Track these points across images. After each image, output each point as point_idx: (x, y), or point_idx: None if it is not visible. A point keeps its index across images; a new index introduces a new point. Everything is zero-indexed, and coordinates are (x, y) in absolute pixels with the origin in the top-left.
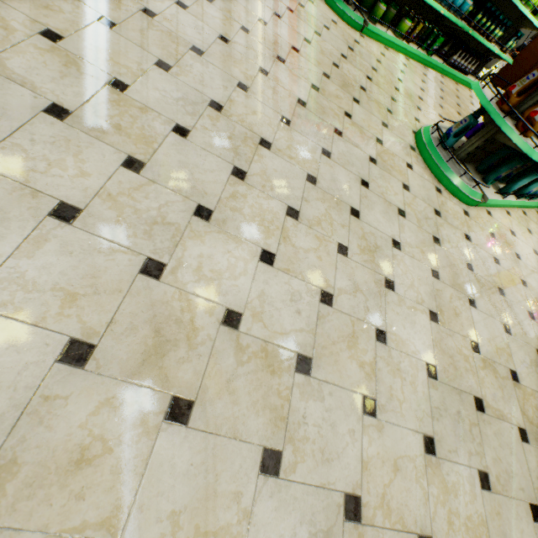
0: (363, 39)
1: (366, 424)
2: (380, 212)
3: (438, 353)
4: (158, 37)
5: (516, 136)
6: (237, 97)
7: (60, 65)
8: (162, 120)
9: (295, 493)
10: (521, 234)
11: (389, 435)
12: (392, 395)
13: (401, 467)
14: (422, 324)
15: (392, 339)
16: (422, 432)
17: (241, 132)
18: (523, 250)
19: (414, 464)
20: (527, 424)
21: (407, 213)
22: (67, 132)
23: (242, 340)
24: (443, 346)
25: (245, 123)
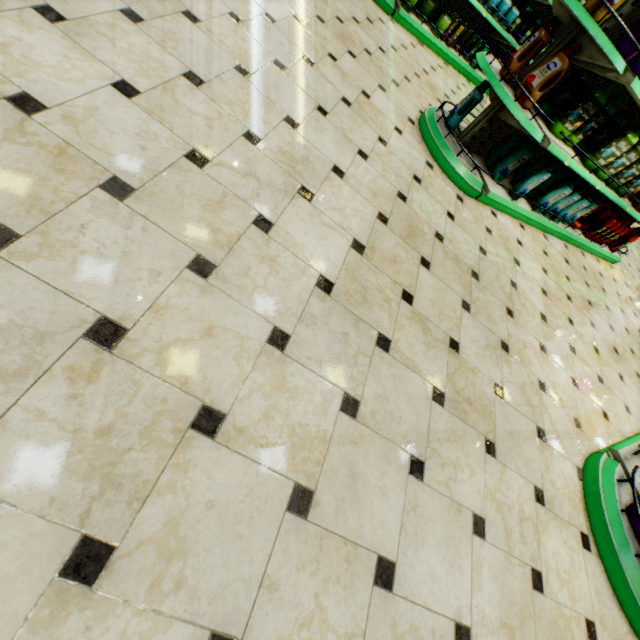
0: (393, 23)
1: (185, 277)
2: (331, 139)
3: (345, 276)
4: None
5: (511, 102)
6: None
7: None
8: None
9: (14, 278)
10: (532, 249)
11: (218, 302)
12: (248, 275)
13: (217, 336)
14: (336, 245)
15: (279, 234)
16: (274, 324)
17: None
18: (527, 262)
19: (243, 343)
20: (450, 391)
21: (371, 159)
22: None
23: (30, 126)
24: (357, 275)
25: None
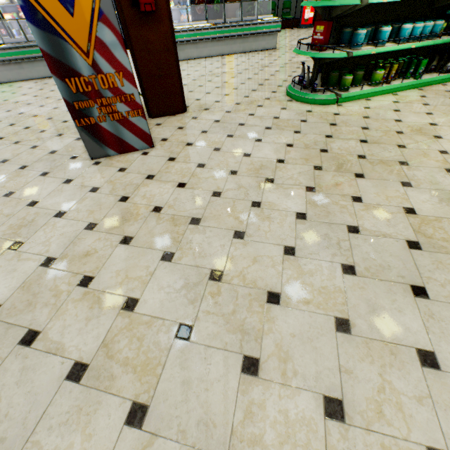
0: (341, 107)
1: None
2: None
3: None
4: (163, 228)
5: None
6: (235, 251)
7: (87, 309)
8: (166, 326)
9: None
10: None
11: None
12: None
13: None
14: None
15: None
16: None
17: (244, 295)
18: None
19: None
20: None
21: None
22: (81, 396)
23: None
24: None
25: (246, 281)
